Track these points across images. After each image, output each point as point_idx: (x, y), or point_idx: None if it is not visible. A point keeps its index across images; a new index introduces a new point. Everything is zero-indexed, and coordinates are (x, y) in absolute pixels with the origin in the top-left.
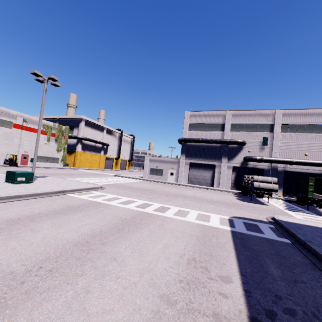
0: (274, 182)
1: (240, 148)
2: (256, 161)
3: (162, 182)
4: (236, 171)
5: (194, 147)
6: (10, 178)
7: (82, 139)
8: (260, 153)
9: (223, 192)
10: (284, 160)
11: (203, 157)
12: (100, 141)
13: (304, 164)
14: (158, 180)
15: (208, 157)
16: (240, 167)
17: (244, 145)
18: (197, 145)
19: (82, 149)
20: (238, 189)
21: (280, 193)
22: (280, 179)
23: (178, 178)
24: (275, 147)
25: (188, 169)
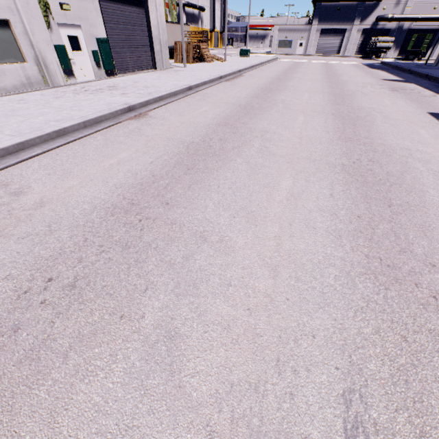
0: (391, 42)
1: (376, 5)
2: (387, 21)
3: (293, 55)
4: (364, 35)
5: (329, 8)
6: (244, 54)
7: (186, 6)
8: (393, 10)
9: (349, 58)
10: (411, 17)
11: (336, 20)
12: (198, 5)
13: (427, 20)
14: (289, 54)
15: (341, 20)
16: (369, 30)
17: (381, 1)
18: (333, 5)
19: (185, 22)
20: (361, 54)
21: (396, 54)
22: (401, 39)
23: (307, 49)
24: (411, 1)
25: (319, 38)
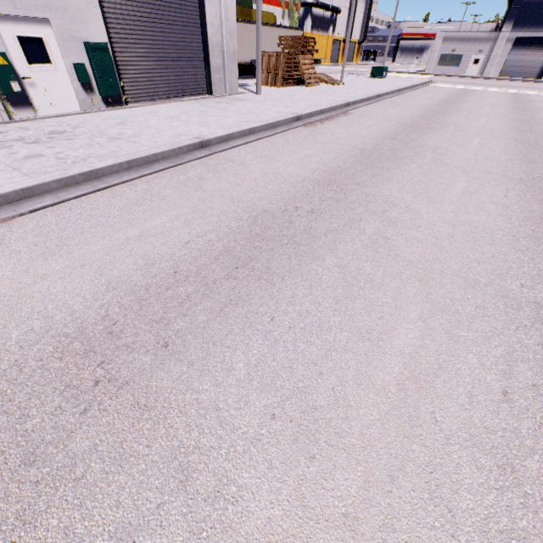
0: None
1: None
2: None
3: (460, 77)
4: None
5: (536, 5)
6: (377, 74)
7: (313, 7)
8: None
9: None
10: None
11: None
12: (331, 6)
13: None
14: (454, 75)
15: None
16: None
17: None
18: None
19: (310, 28)
20: None
21: None
22: None
23: (486, 68)
24: None
25: (509, 51)
